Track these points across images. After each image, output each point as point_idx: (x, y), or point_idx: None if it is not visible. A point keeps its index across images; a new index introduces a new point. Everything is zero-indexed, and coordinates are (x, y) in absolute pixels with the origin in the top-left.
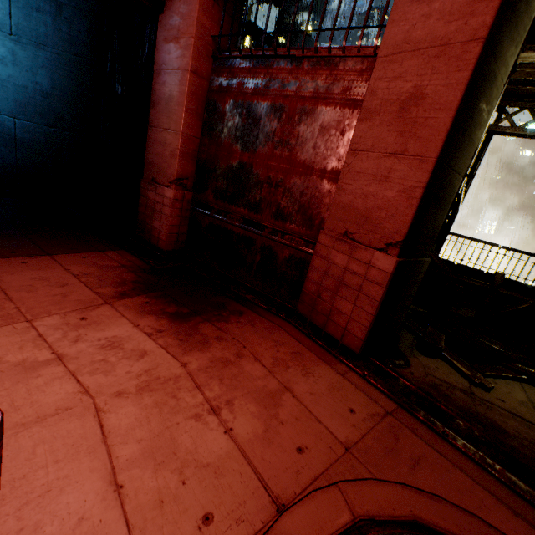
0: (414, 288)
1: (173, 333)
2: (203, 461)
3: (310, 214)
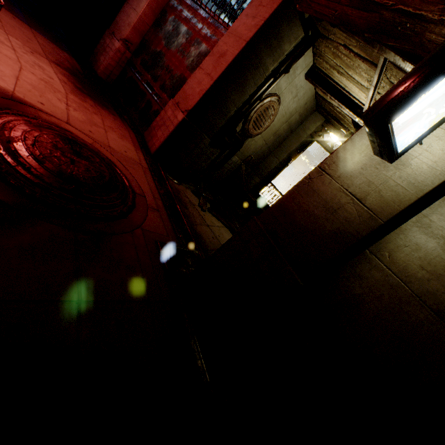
0: (197, 149)
1: (72, 88)
2: (51, 102)
3: (175, 93)
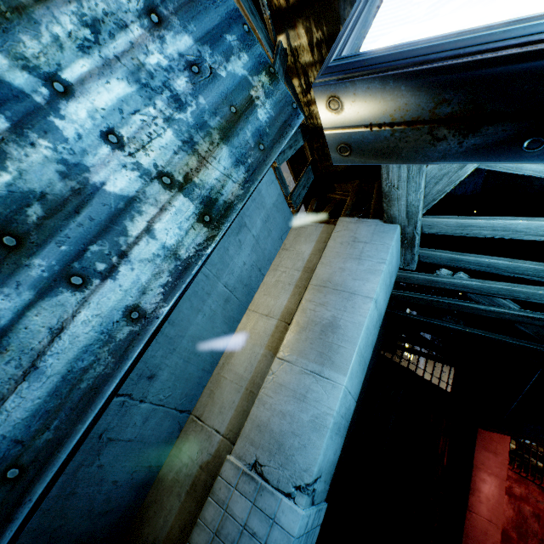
0: None
1: None
2: None
3: None
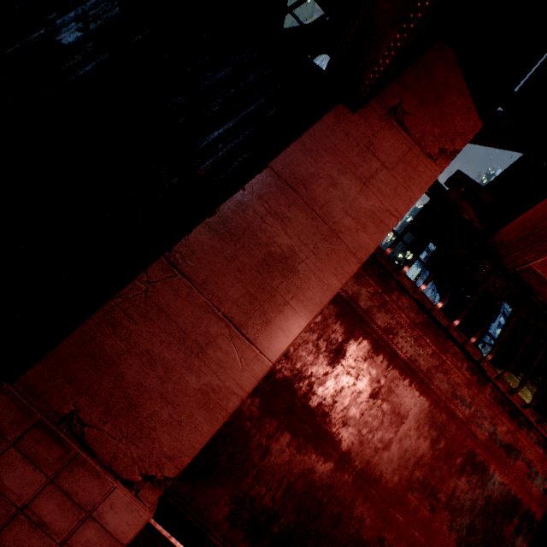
0: None
1: None
2: None
3: None
